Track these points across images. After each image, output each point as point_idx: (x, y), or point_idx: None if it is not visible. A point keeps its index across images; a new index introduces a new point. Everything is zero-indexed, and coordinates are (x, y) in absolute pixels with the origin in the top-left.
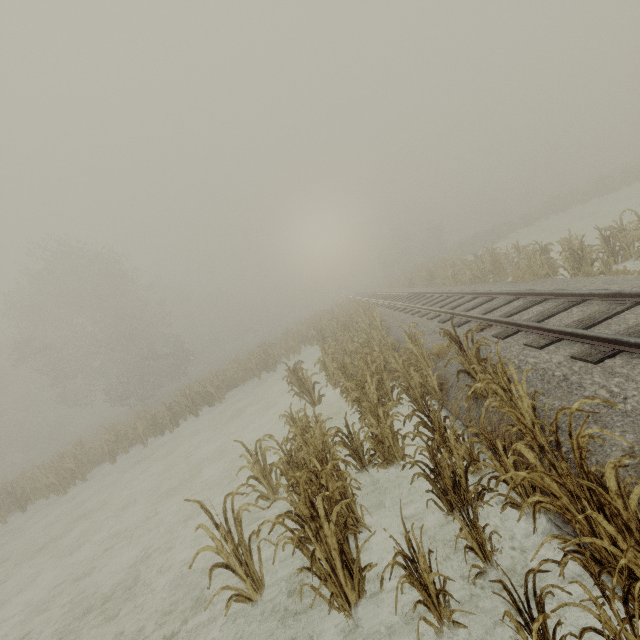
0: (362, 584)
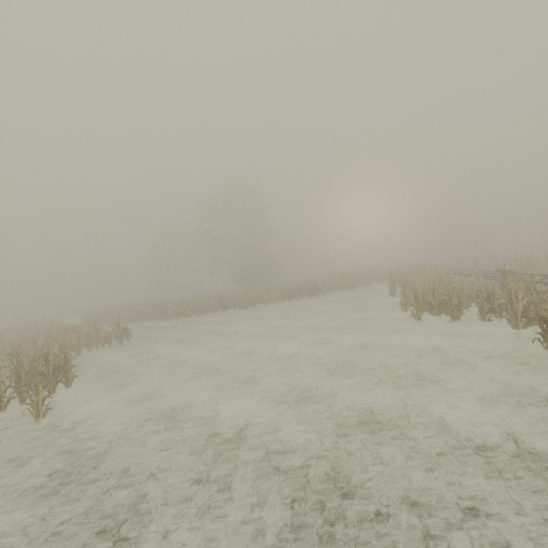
0: (459, 316)
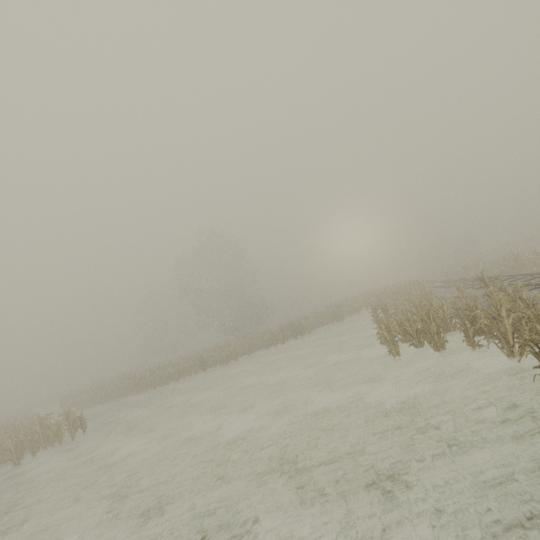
0: (443, 345)
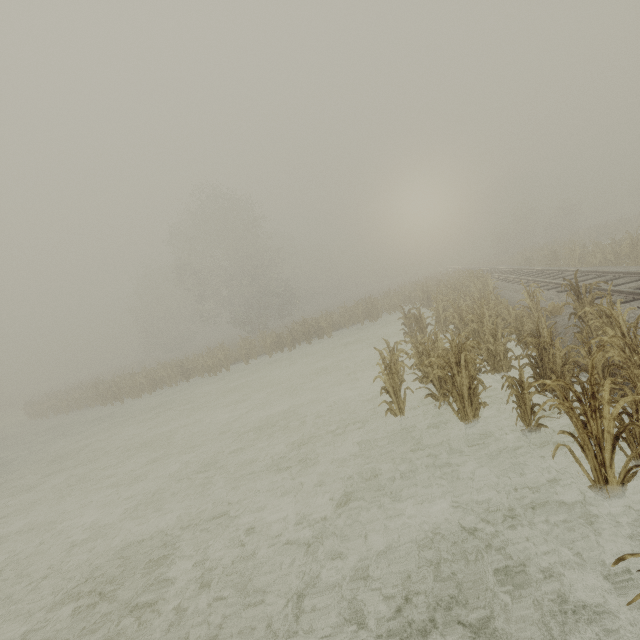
0: (477, 410)
